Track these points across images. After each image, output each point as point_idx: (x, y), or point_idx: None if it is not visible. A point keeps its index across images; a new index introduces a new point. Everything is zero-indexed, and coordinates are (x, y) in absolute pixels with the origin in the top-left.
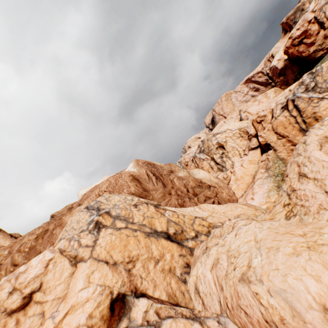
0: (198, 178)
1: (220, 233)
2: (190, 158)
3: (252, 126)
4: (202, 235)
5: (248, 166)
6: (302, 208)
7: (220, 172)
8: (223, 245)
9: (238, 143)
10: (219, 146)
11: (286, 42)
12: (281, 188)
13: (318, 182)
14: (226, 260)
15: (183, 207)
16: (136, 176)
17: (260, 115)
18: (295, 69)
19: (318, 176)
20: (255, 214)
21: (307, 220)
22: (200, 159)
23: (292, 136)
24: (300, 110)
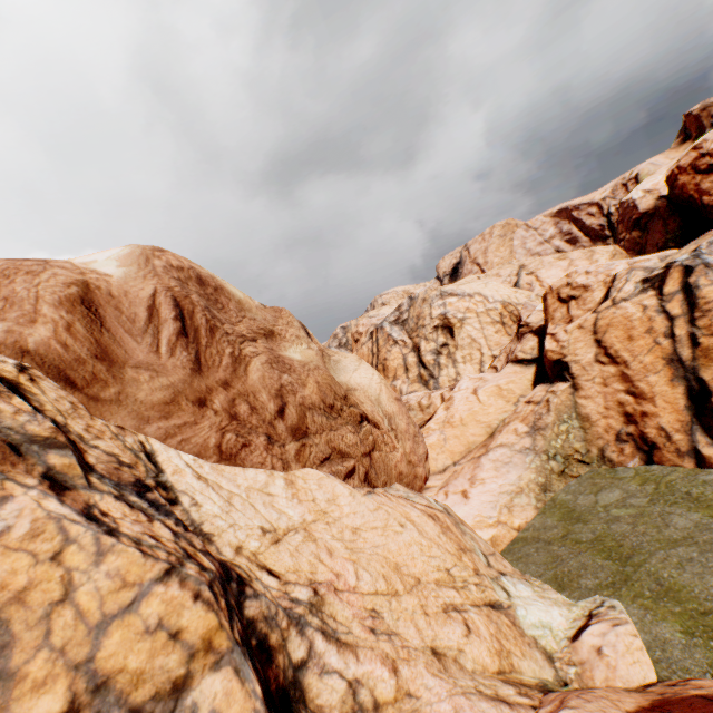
0: (346, 382)
1: None
2: (370, 326)
3: (542, 305)
4: None
5: (489, 401)
6: None
7: (421, 386)
8: None
9: (489, 336)
10: (443, 324)
11: (684, 154)
12: None
13: None
14: None
15: (229, 464)
16: (100, 295)
17: (574, 280)
18: (673, 227)
19: None
20: (453, 574)
21: None
22: (389, 337)
23: (639, 368)
24: (698, 304)
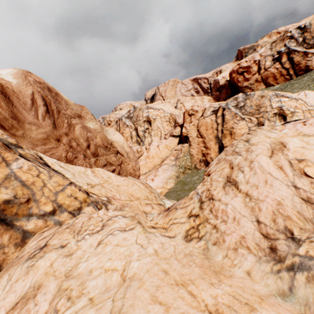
0: (111, 139)
1: (81, 226)
2: (116, 118)
3: (183, 116)
4: (64, 212)
5: (163, 149)
6: (214, 232)
7: (137, 145)
8: (70, 255)
9: (164, 126)
10: (147, 120)
11: (235, 66)
12: (195, 188)
13: (250, 201)
14: (52, 297)
15: (70, 164)
16: (9, 91)
17: (194, 108)
18: (229, 93)
19: (254, 193)
20: (149, 197)
21: (215, 255)
22: (124, 123)
23: (208, 139)
24: (225, 120)
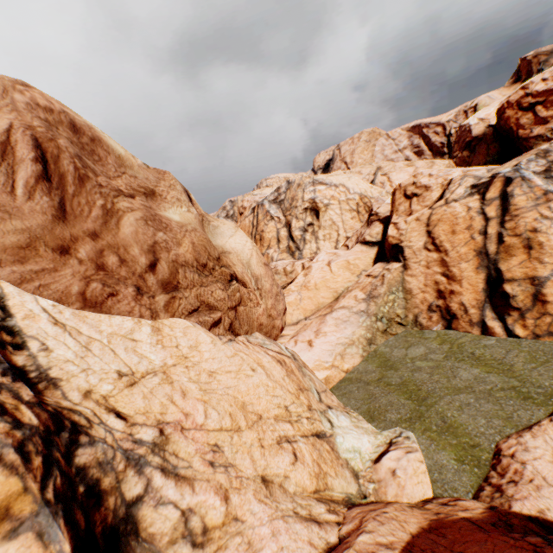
0: (222, 246)
1: None
2: (253, 203)
3: (391, 199)
4: None
5: (339, 272)
6: None
7: (289, 256)
8: None
9: (346, 221)
10: (312, 207)
11: (514, 92)
12: None
13: None
14: None
15: (94, 311)
16: None
17: (419, 181)
18: (493, 152)
19: None
20: (291, 410)
21: None
22: (267, 213)
23: (456, 256)
24: (509, 210)
